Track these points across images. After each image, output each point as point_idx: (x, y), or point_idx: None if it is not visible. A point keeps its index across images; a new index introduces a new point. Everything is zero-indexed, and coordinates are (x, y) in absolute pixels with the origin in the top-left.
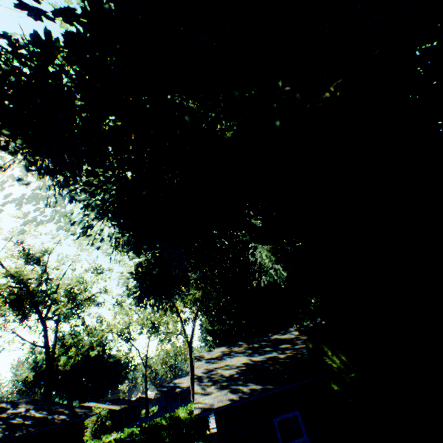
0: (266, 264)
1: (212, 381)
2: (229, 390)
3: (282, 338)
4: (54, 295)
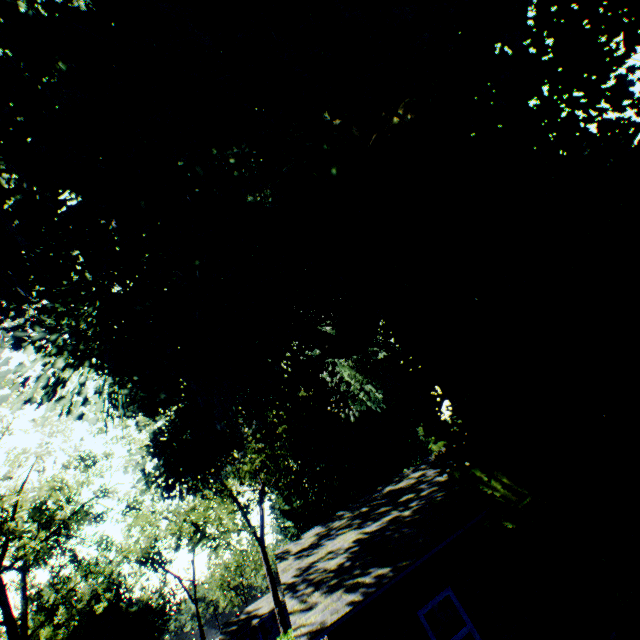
0: (352, 388)
1: (313, 585)
2: (343, 590)
3: (398, 487)
4: (10, 525)
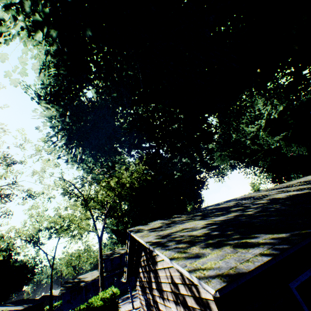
0: None
1: (184, 243)
2: (234, 246)
3: (221, 206)
4: None
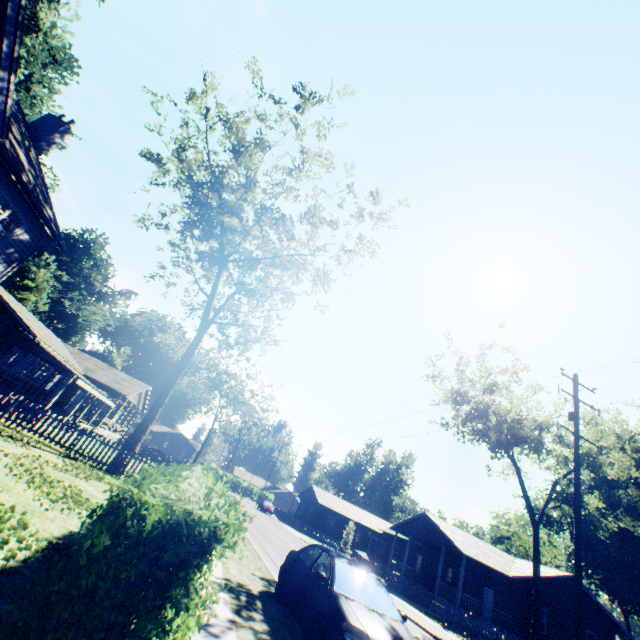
0: None
1: None
2: None
3: None
4: None
